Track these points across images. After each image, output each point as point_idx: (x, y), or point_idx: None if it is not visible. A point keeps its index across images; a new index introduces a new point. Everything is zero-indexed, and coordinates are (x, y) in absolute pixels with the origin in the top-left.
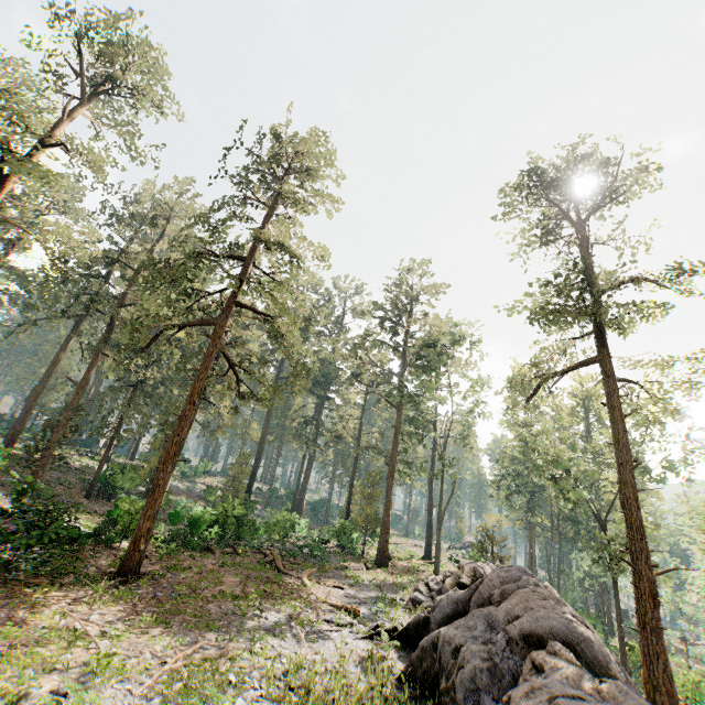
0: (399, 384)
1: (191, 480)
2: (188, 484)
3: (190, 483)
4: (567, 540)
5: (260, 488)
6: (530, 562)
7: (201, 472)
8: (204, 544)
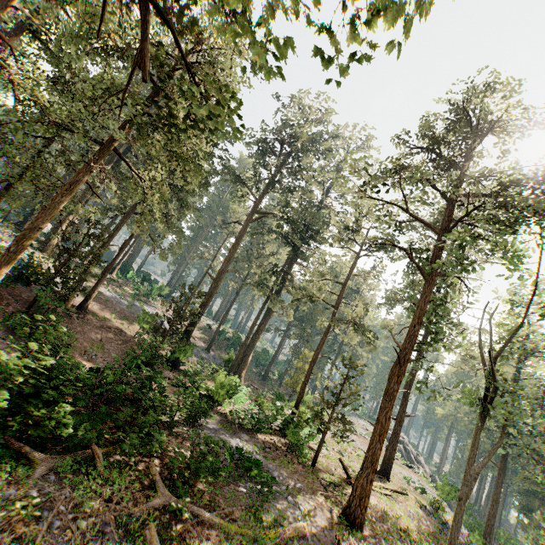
0: (439, 244)
1: (139, 299)
2: (135, 302)
3: (137, 301)
4: (527, 481)
5: (210, 326)
6: (493, 504)
7: (154, 294)
8: (3, 450)
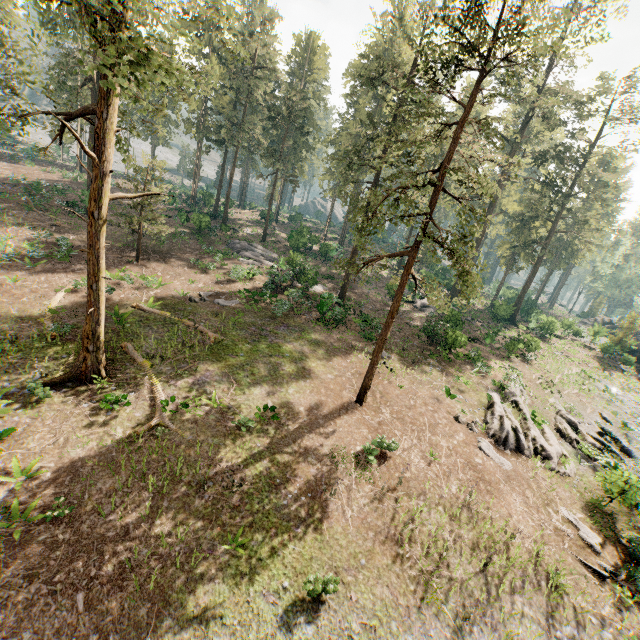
0: None
1: None
2: None
3: None
4: None
5: None
6: None
7: None
8: None
